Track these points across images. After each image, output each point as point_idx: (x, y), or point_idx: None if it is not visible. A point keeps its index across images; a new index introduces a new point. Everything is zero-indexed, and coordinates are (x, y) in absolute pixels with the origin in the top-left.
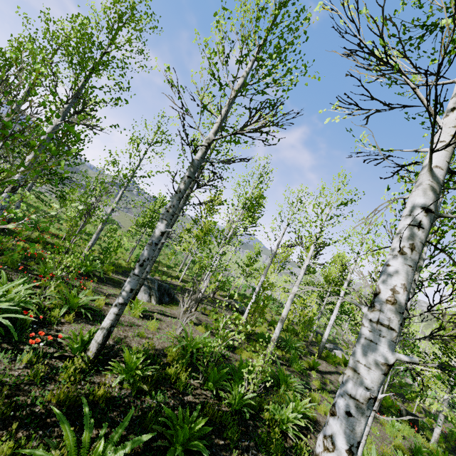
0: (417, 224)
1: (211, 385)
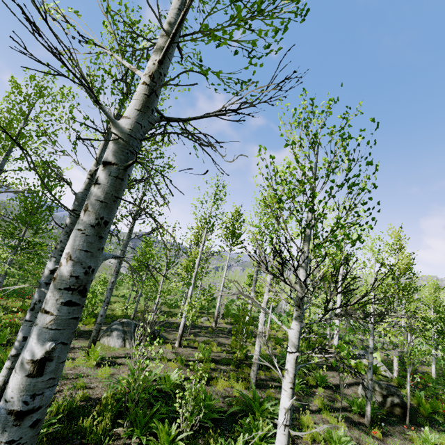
0: (95, 182)
1: (138, 430)
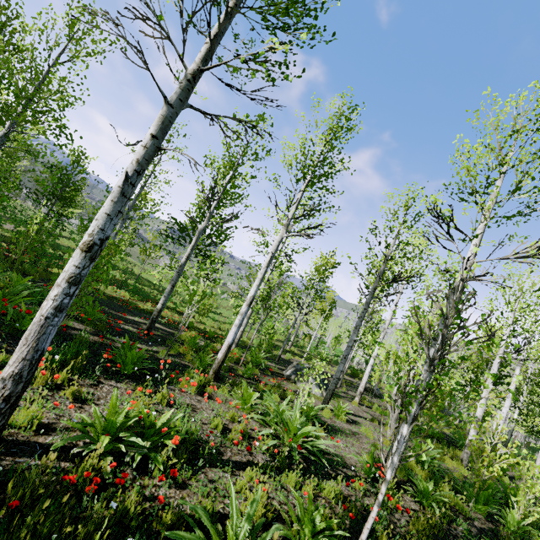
0: None
1: (482, 508)
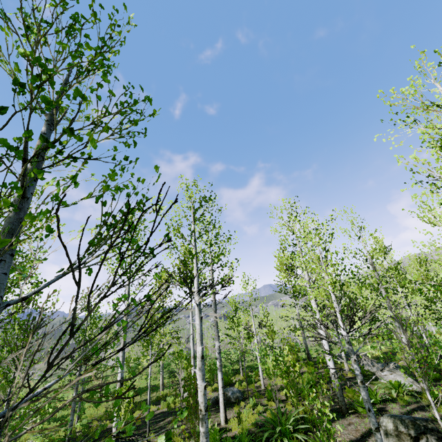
0: None
1: None
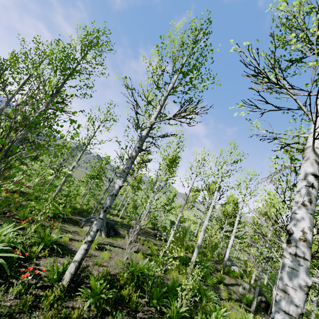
0: (311, 185)
1: (155, 302)
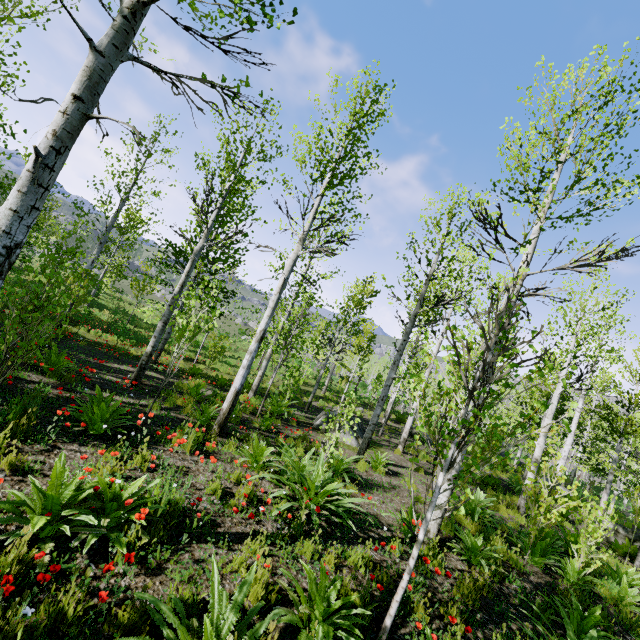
0: None
1: (539, 560)
